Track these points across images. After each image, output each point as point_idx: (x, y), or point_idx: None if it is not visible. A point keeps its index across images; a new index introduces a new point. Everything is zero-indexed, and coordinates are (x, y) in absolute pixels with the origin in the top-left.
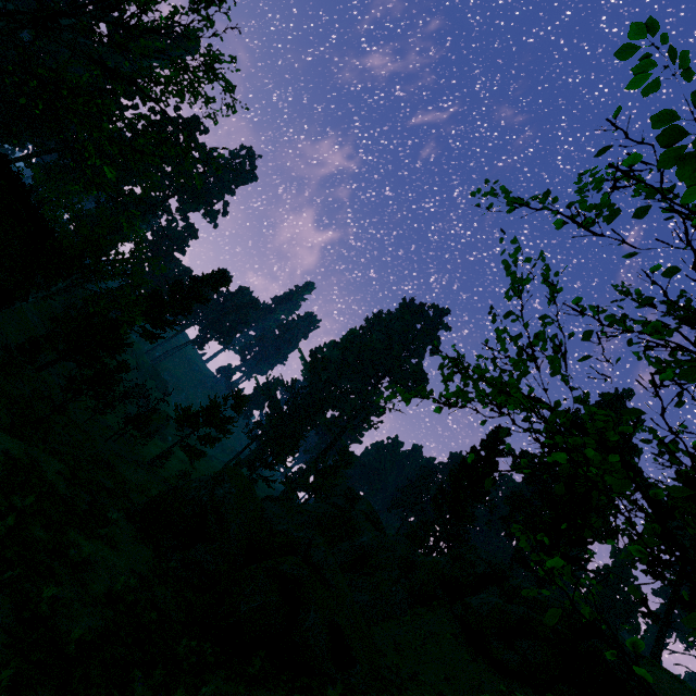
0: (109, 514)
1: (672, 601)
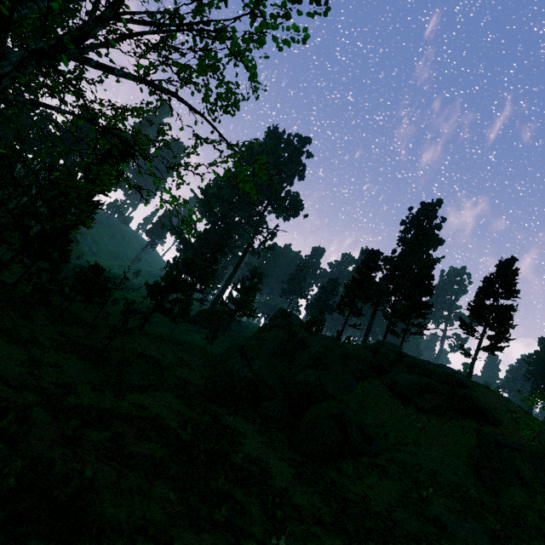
0: (227, 418)
1: (479, 348)
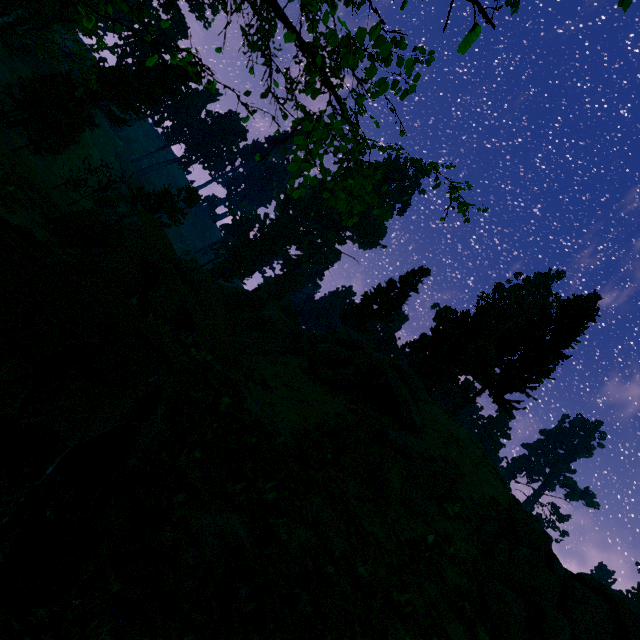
0: (7, 187)
1: (483, 388)
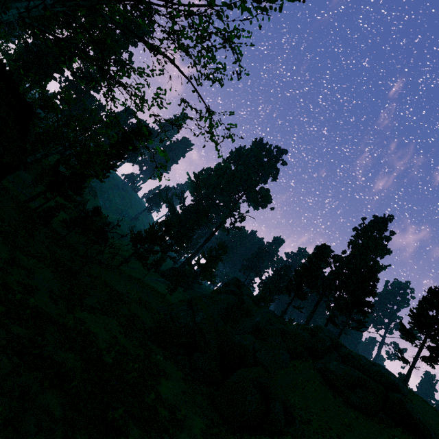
0: (158, 357)
1: (417, 356)
